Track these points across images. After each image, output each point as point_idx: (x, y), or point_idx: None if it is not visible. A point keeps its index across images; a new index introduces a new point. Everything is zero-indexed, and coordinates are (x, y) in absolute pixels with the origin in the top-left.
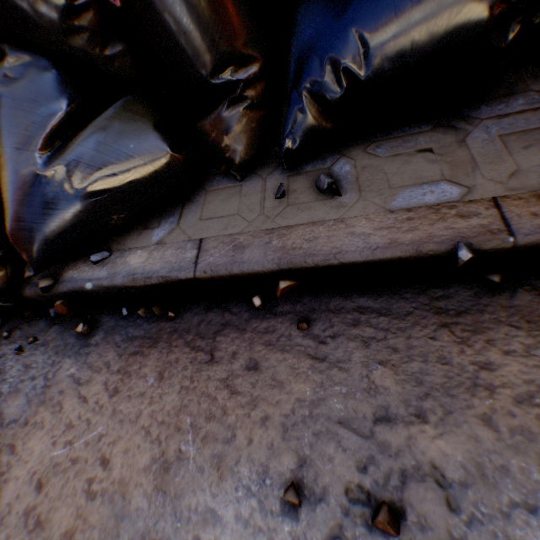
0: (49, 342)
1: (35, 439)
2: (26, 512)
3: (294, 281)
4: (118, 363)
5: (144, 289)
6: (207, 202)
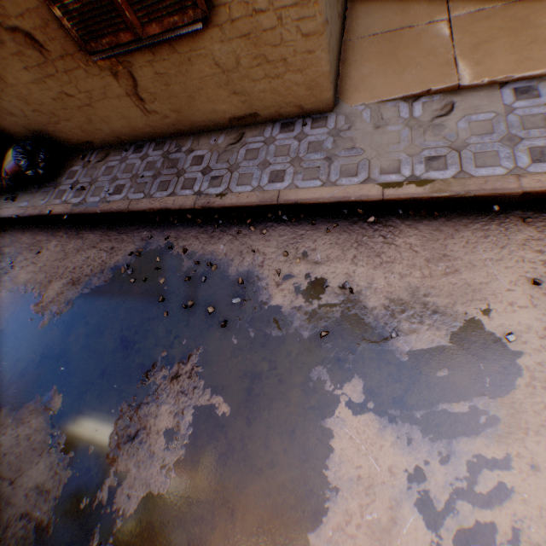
0: None
1: None
2: None
3: None
4: None
5: None
6: None
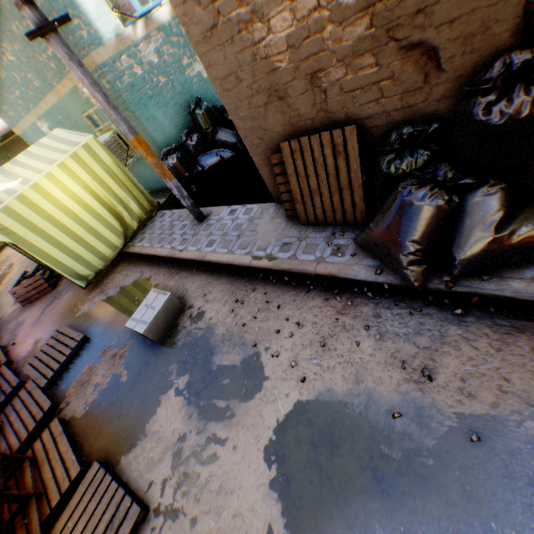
0: (430, 314)
1: (446, 358)
2: (458, 388)
3: None
4: (493, 335)
5: (519, 301)
6: None
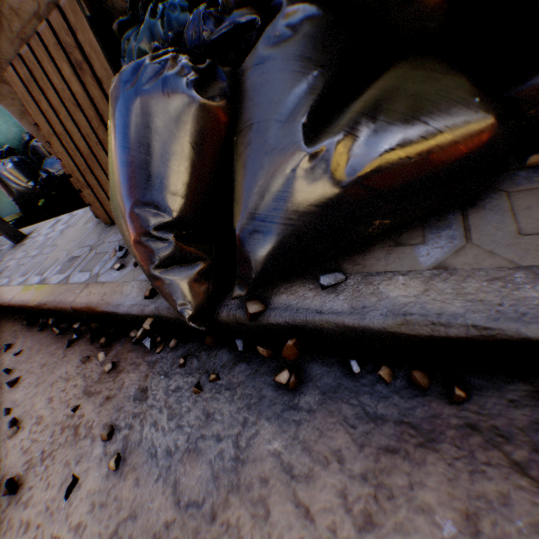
0: (234, 386)
1: None
2: None
3: None
4: (358, 458)
5: (414, 341)
6: (522, 208)
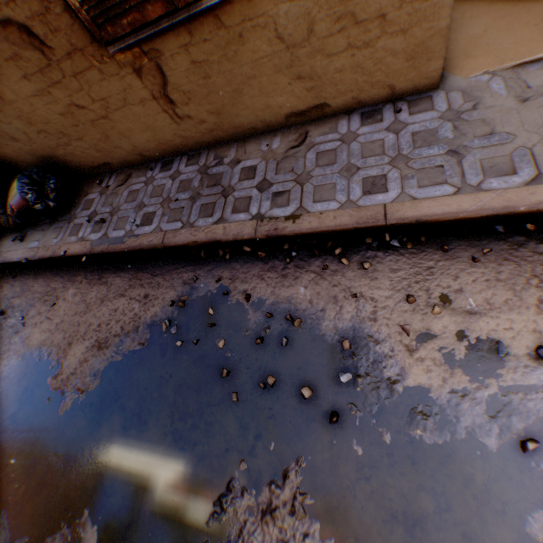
0: None
1: None
2: None
3: (3, 266)
4: None
5: None
6: (4, 240)
